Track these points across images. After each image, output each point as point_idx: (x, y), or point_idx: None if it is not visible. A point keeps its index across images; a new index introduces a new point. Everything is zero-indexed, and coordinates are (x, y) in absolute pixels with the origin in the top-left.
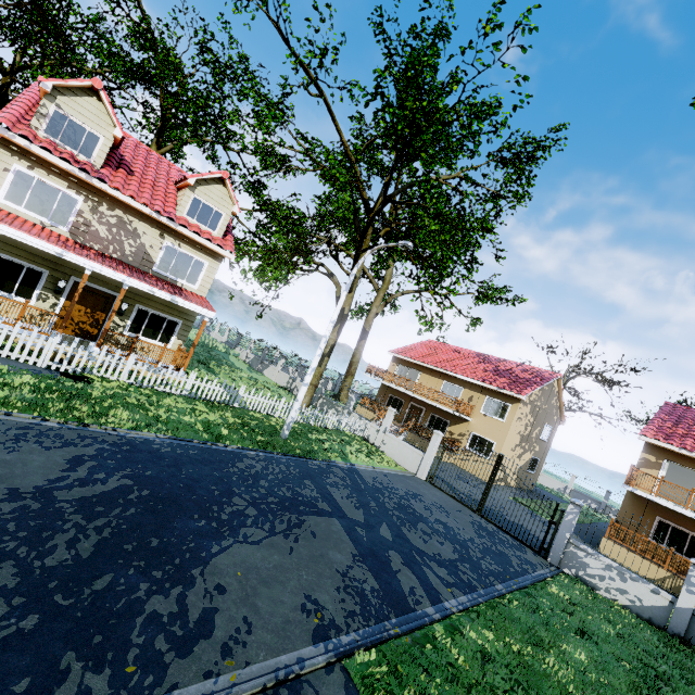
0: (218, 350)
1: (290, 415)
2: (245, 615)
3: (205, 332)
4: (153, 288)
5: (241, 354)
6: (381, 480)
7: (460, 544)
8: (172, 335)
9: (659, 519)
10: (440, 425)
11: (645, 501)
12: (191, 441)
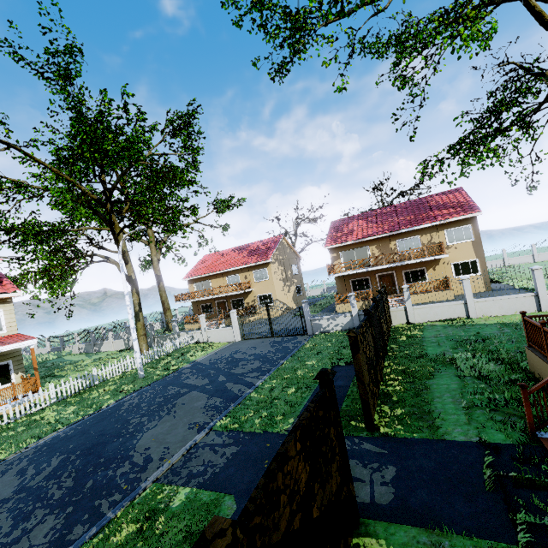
0: (50, 359)
1: (137, 363)
2: (164, 447)
3: (25, 355)
4: None
5: (73, 350)
6: (214, 357)
7: (263, 357)
8: (9, 374)
9: (351, 280)
10: (239, 303)
11: (343, 276)
12: (83, 419)
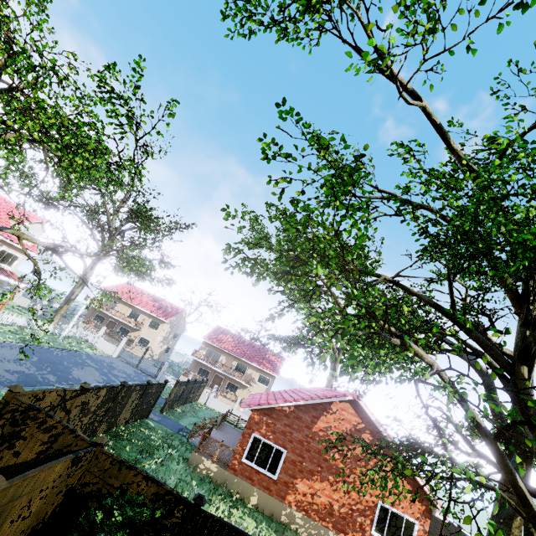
0: None
1: (64, 333)
2: (85, 379)
3: None
4: (1, 276)
5: None
6: (100, 358)
7: (128, 374)
8: None
9: (201, 367)
10: (125, 332)
11: (198, 361)
12: (33, 345)
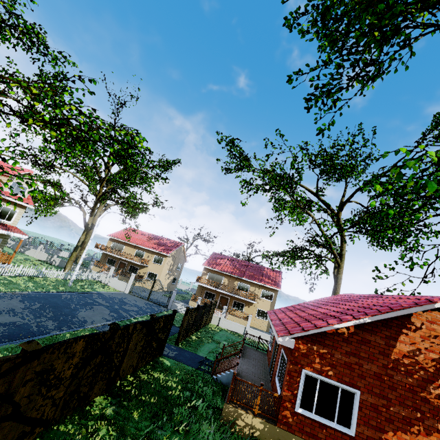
0: None
1: (73, 277)
2: (92, 320)
3: None
4: None
5: None
6: (111, 295)
7: (140, 307)
8: None
9: (206, 291)
10: (134, 270)
11: (203, 286)
12: (40, 292)
